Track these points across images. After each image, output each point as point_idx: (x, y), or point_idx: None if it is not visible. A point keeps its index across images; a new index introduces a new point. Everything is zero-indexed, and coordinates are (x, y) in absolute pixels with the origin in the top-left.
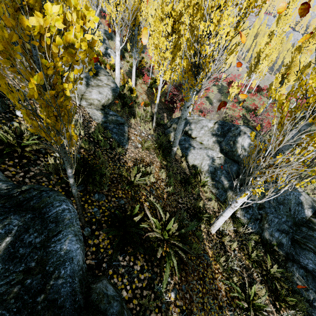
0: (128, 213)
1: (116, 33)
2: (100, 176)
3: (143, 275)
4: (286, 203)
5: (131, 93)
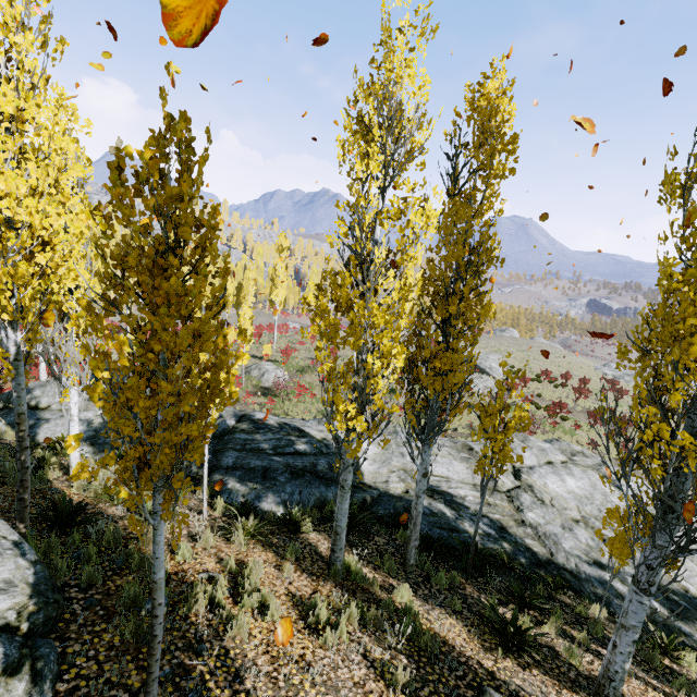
0: None
1: None
2: None
3: None
4: None
5: None
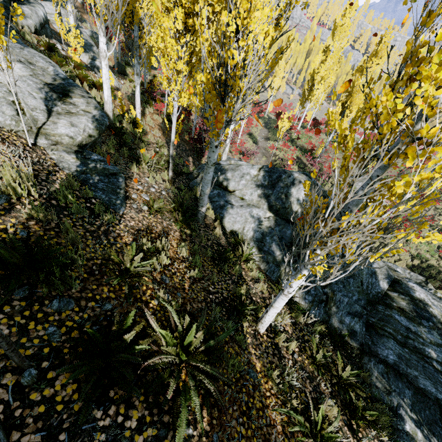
0: (113, 328)
1: (99, 31)
2: (62, 267)
3: (143, 435)
4: (357, 275)
5: (135, 127)
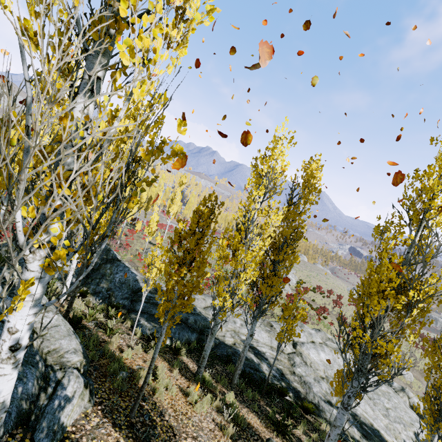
0: None
1: None
2: None
3: None
4: (127, 282)
5: None
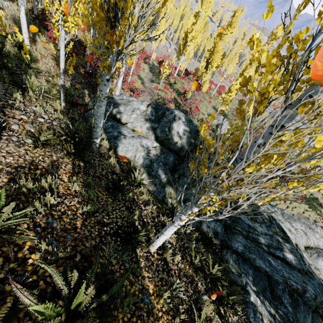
0: None
1: None
2: None
3: None
4: None
5: (21, 52)
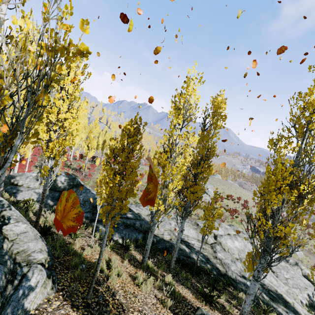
0: None
1: None
2: None
3: None
4: (89, 200)
5: None
